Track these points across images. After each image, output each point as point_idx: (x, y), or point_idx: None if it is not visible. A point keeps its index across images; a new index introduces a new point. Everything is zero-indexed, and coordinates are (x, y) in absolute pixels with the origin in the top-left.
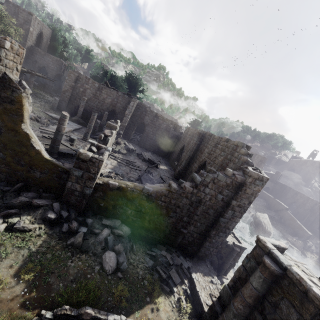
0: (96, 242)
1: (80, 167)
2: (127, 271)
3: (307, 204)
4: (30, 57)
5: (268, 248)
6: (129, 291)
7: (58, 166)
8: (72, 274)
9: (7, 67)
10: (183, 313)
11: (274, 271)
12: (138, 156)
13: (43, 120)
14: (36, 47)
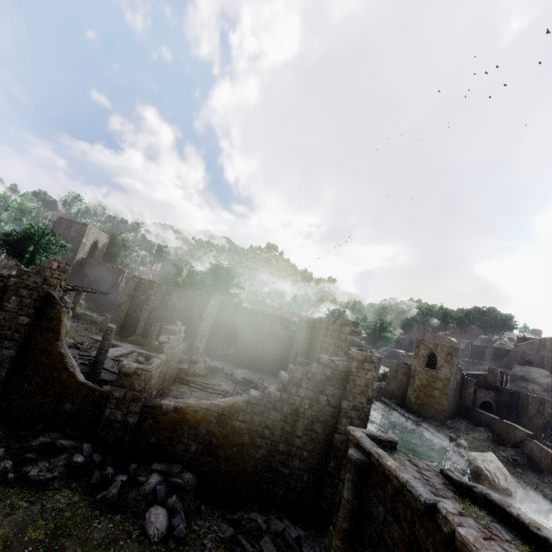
0: (140, 496)
1: (122, 385)
2: (185, 541)
3: None
4: (79, 271)
5: (356, 436)
6: None
7: (94, 390)
8: (97, 539)
9: (51, 285)
10: None
11: (357, 461)
12: (227, 377)
13: (86, 346)
14: (88, 259)
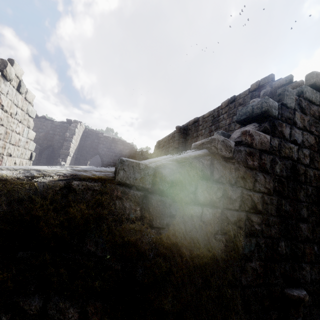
0: None
1: None
2: None
3: None
4: None
5: None
6: None
7: None
8: None
9: None
10: None
11: None
12: None
13: None
14: None
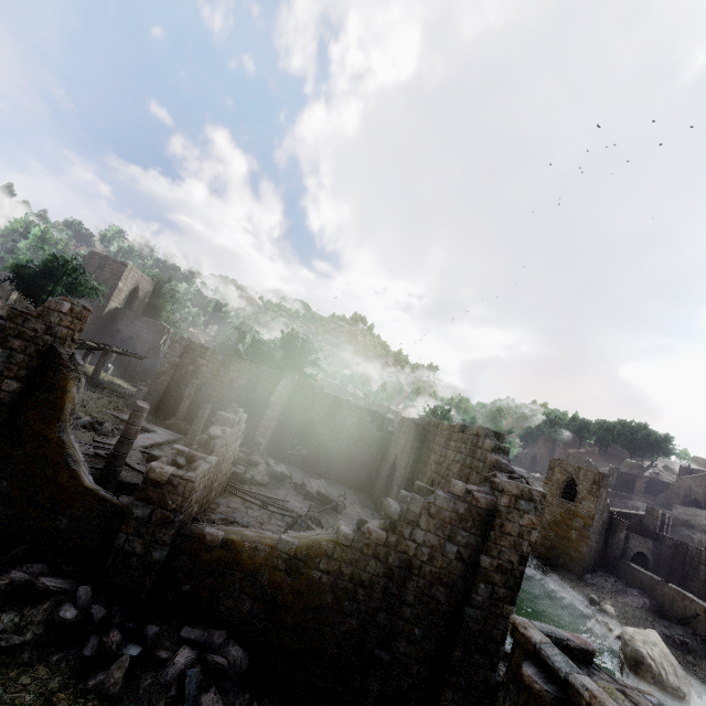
0: (158, 685)
1: (148, 499)
2: None
3: None
4: (111, 325)
5: (532, 640)
6: None
7: (106, 501)
8: None
9: (57, 336)
10: None
11: (543, 693)
12: (296, 488)
13: (106, 428)
14: (124, 309)
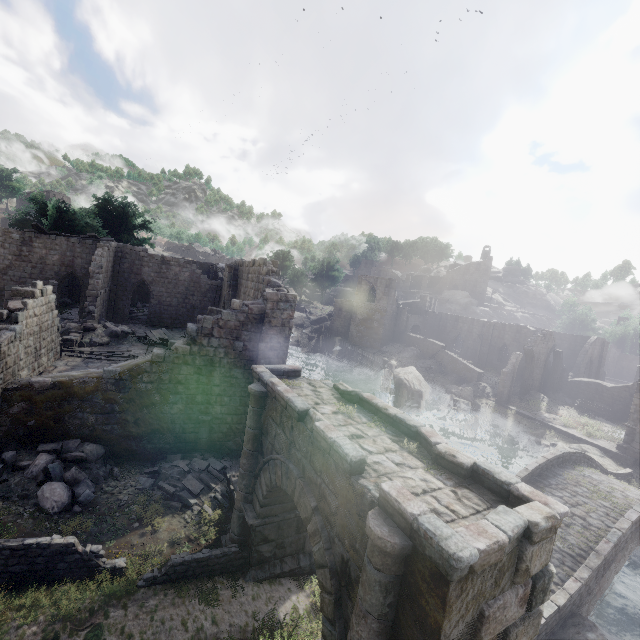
0: (26, 479)
1: None
2: (96, 502)
3: (474, 331)
4: None
5: (258, 373)
6: (96, 524)
7: None
8: None
9: None
10: (205, 524)
11: (256, 393)
12: (140, 341)
13: None
14: None
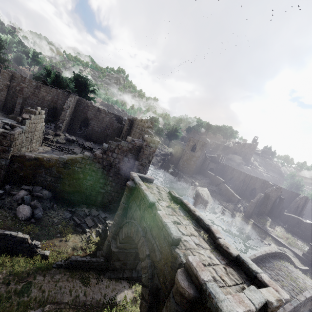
0: (13, 200)
1: None
2: (42, 219)
3: (241, 177)
4: None
5: (133, 176)
6: (40, 230)
7: None
8: None
9: None
10: (91, 243)
11: (130, 186)
12: (79, 145)
13: None
14: None
